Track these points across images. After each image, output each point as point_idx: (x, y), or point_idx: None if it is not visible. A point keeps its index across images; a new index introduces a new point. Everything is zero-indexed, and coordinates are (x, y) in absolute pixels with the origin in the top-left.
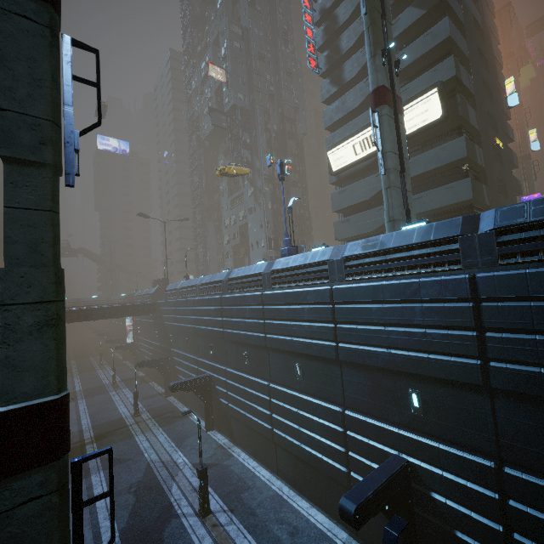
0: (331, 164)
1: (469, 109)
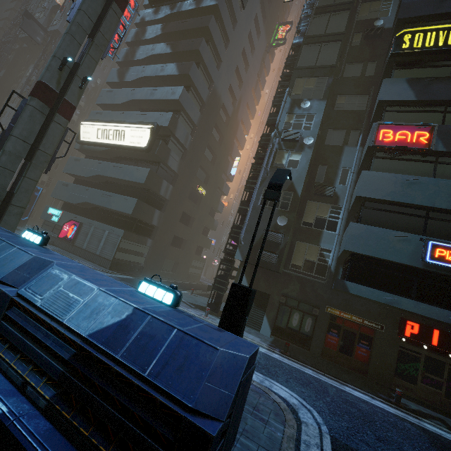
0: (81, 133)
1: (173, 155)
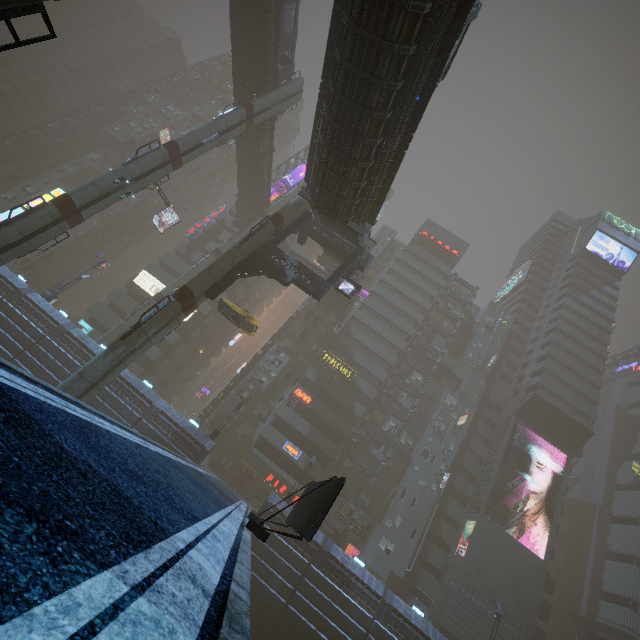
0: (138, 277)
1: (198, 330)
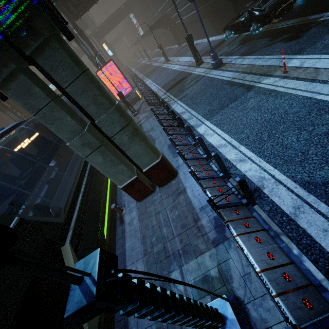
0: None
1: None
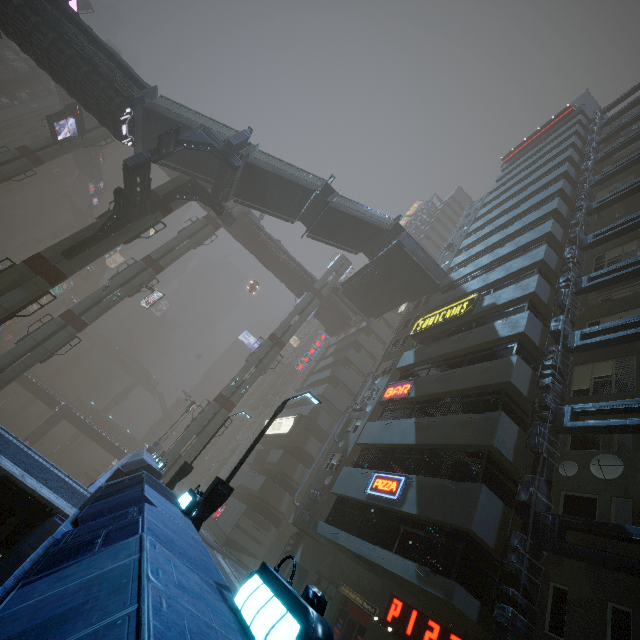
0: None
1: (312, 440)
